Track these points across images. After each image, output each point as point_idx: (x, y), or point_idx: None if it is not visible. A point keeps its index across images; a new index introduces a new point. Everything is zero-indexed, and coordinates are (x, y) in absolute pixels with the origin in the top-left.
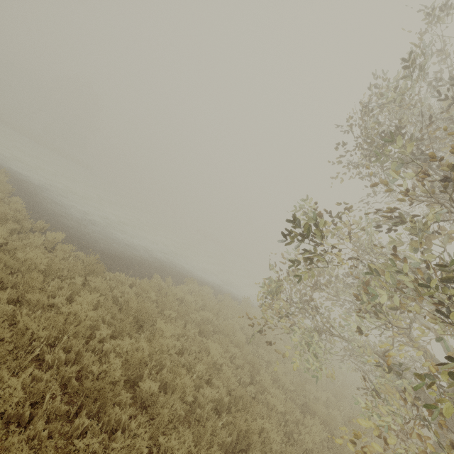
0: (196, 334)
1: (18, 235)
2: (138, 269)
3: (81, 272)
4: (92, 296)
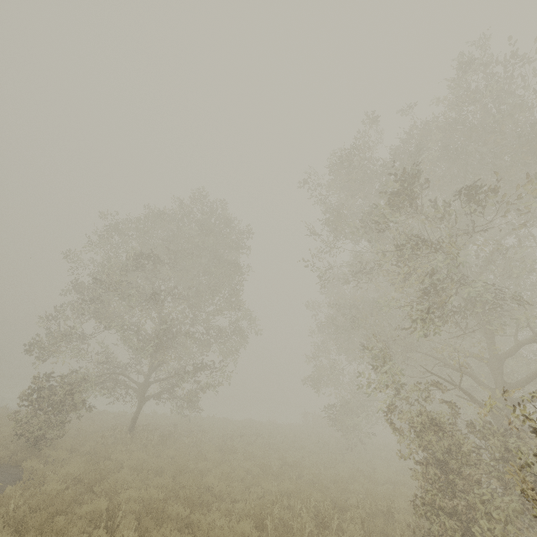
0: None
1: None
2: None
3: None
4: None
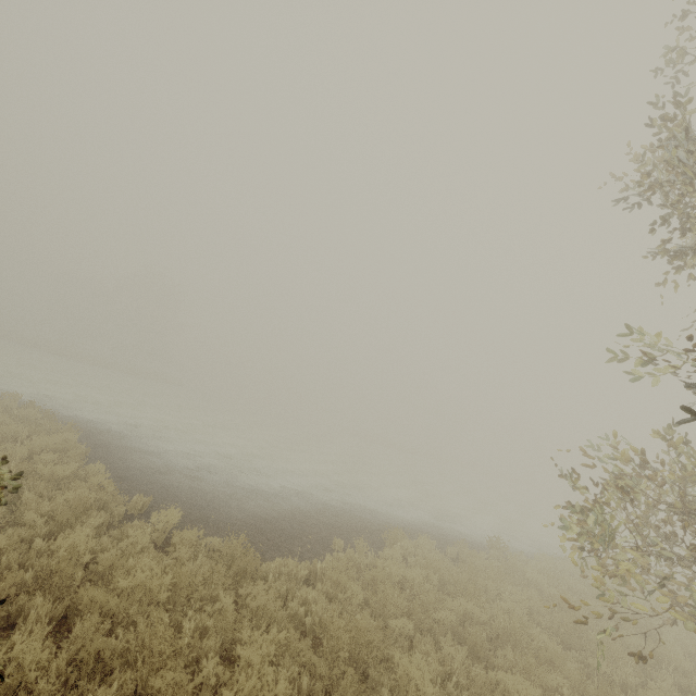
0: (465, 661)
1: (108, 531)
2: (304, 537)
3: (225, 580)
4: (266, 639)
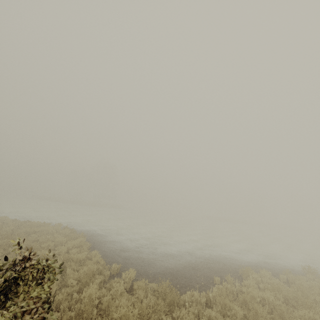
0: None
1: (104, 285)
2: (197, 278)
3: (164, 309)
4: None
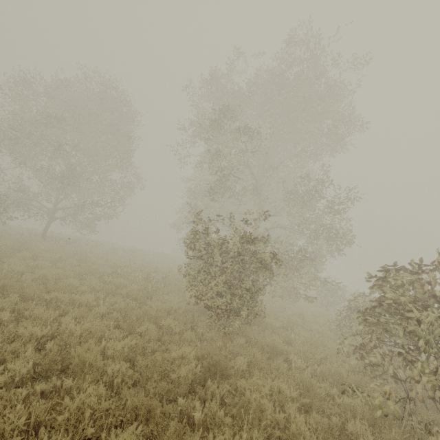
0: None
1: None
2: None
3: None
4: None
